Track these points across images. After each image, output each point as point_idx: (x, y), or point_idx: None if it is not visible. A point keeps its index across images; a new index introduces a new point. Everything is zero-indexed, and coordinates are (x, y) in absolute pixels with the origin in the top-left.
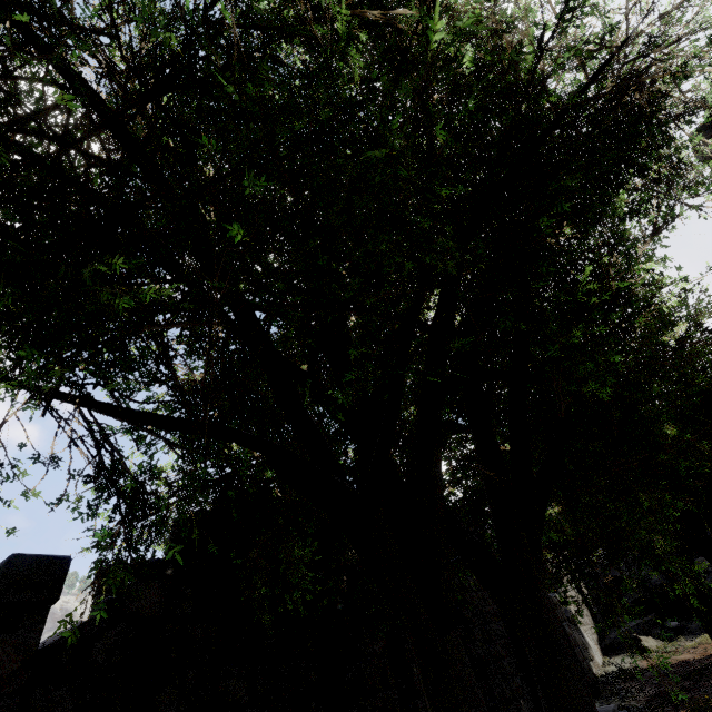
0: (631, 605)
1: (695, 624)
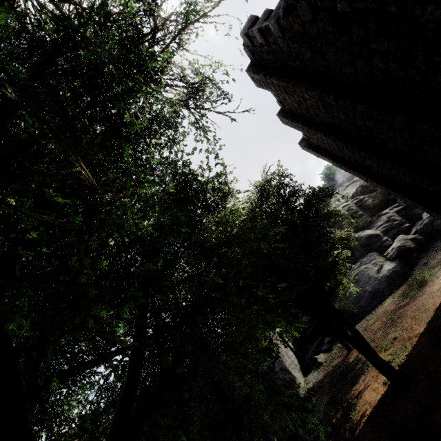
0: (310, 336)
1: None
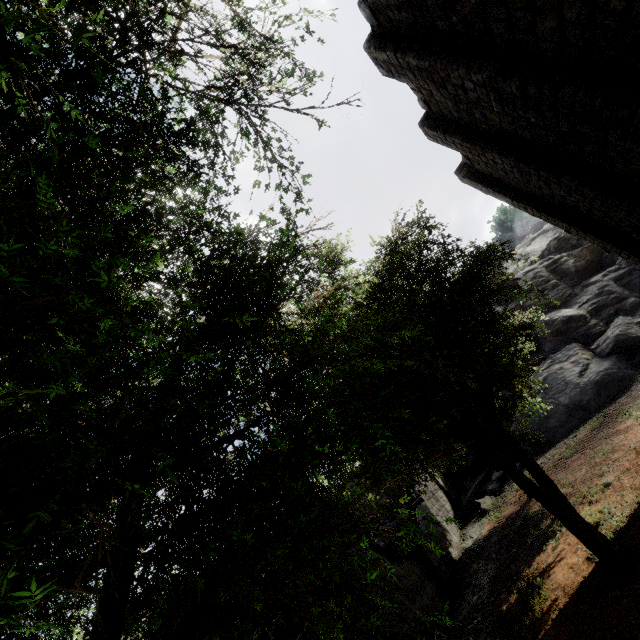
0: (470, 468)
1: None
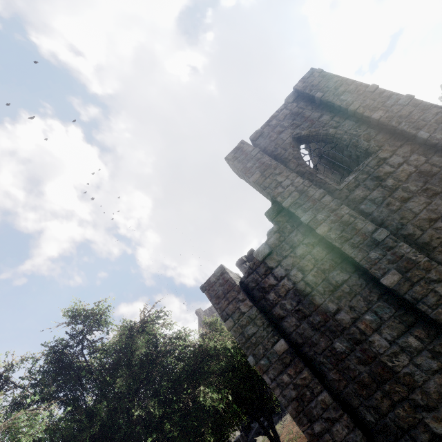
0: None
1: (274, 419)
